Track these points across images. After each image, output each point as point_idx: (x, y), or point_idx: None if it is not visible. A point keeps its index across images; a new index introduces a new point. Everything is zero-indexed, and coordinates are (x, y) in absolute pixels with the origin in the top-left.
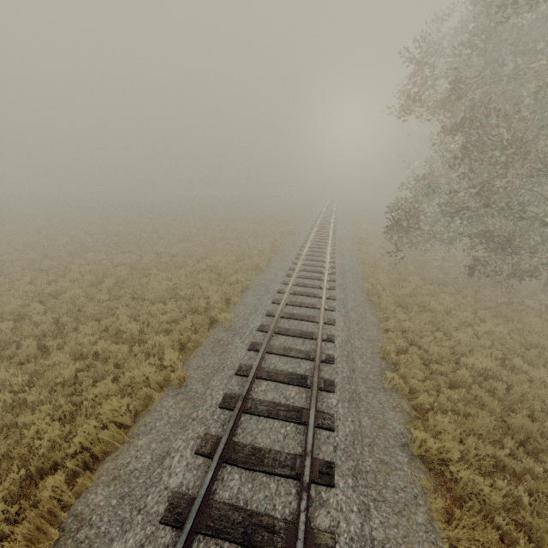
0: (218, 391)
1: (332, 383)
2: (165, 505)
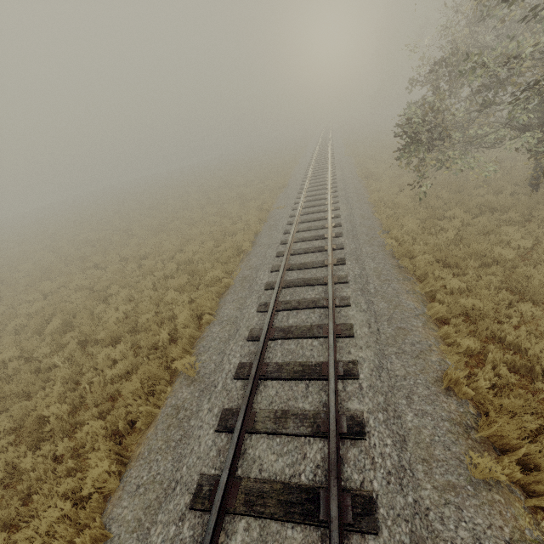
0: None
1: (368, 503)
2: None
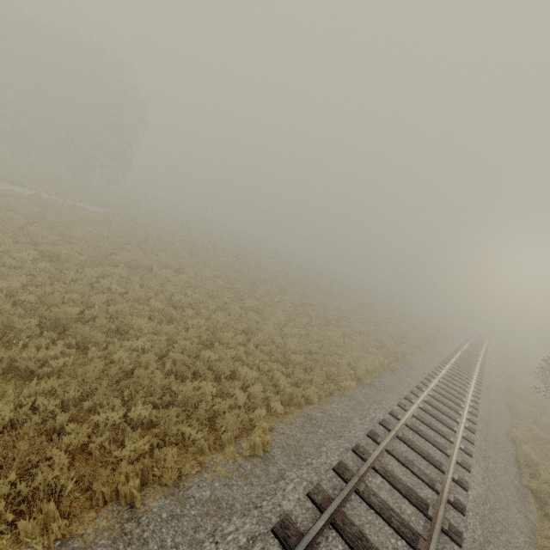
0: (413, 382)
1: (476, 413)
2: (404, 396)
